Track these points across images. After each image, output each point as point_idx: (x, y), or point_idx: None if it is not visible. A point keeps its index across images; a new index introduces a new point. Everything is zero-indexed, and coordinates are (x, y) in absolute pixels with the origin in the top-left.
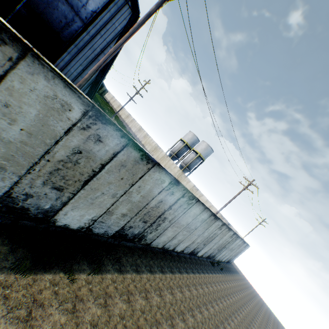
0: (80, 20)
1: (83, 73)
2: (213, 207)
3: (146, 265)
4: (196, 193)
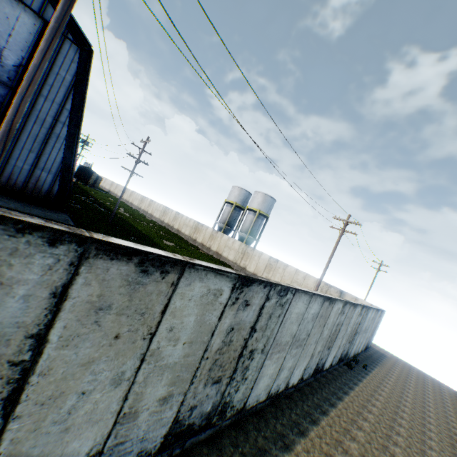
0: (1, 84)
1: (39, 162)
2: (309, 277)
3: (253, 456)
4: (277, 267)
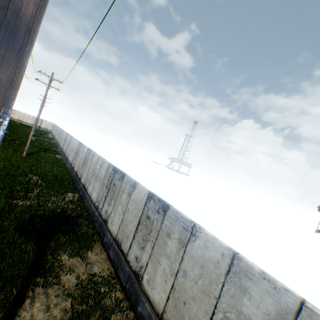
0: None
1: None
2: (31, 116)
3: None
4: (16, 112)
